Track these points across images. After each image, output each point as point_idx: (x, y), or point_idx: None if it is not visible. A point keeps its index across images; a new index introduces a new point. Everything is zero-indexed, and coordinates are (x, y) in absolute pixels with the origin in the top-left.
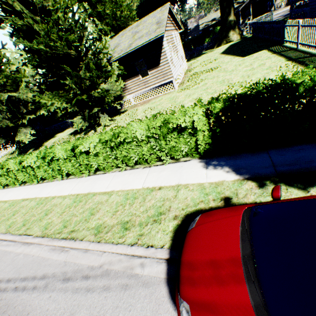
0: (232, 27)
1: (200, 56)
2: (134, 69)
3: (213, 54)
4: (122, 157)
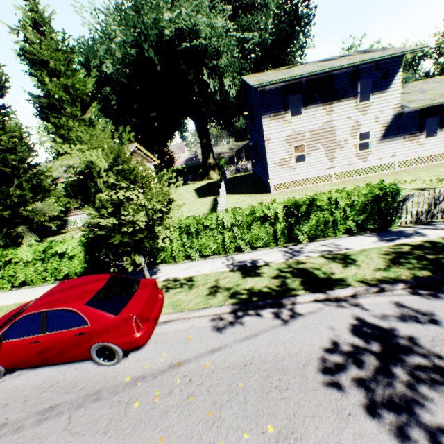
0: (212, 168)
1: (183, 185)
2: (86, 192)
3: (190, 187)
4: (8, 276)
